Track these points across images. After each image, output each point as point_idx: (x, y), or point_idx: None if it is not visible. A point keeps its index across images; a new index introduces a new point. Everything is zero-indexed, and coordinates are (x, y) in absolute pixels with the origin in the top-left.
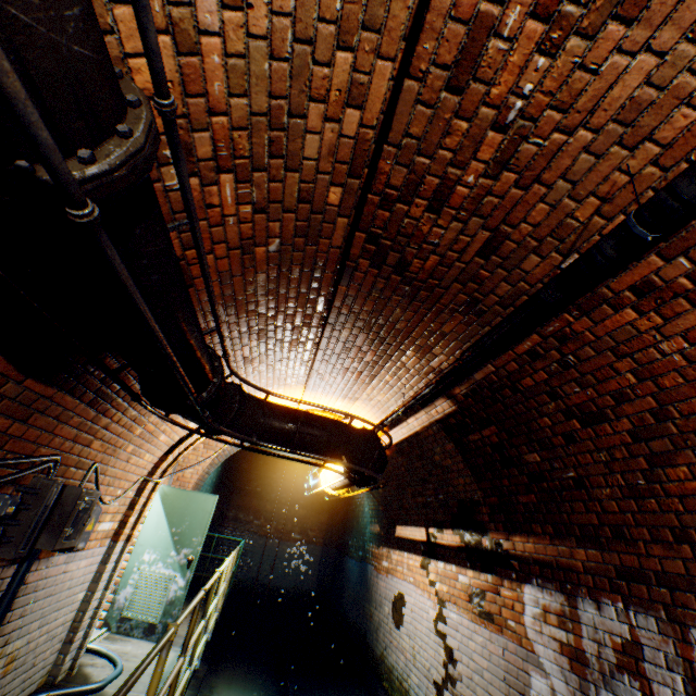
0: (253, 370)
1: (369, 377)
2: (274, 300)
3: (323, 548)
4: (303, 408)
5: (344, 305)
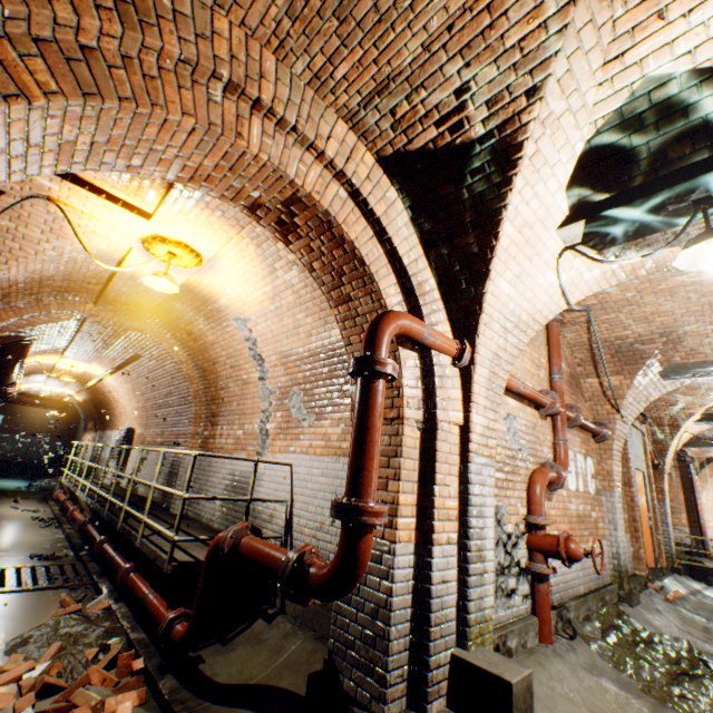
0: (25, 382)
1: (66, 386)
2: (33, 377)
3: (63, 440)
4: (46, 387)
5: (52, 379)
